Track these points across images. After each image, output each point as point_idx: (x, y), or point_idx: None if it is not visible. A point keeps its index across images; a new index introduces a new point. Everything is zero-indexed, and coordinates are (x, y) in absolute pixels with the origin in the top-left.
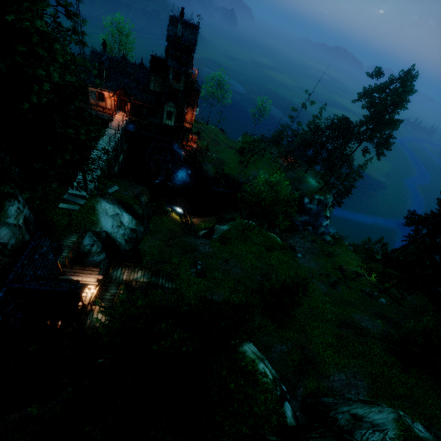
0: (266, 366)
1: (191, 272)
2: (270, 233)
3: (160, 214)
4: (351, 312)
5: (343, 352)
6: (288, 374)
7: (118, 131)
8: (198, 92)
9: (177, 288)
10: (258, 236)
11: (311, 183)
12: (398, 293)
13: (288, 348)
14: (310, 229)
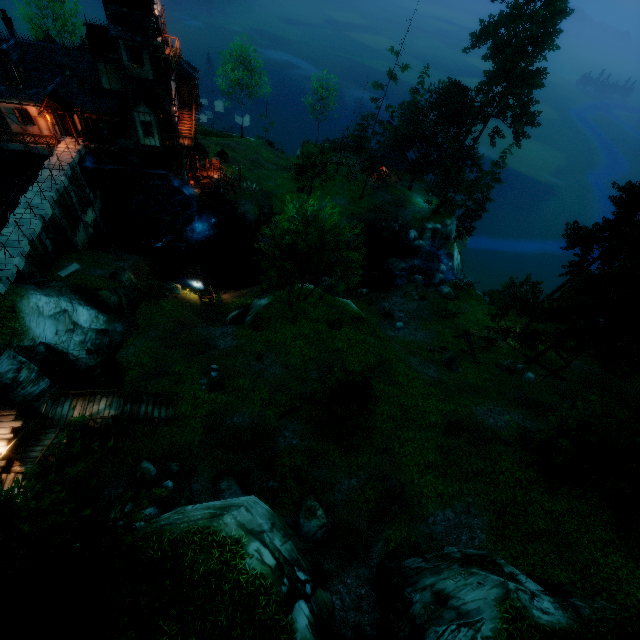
0: (264, 546)
1: (201, 385)
2: (340, 298)
3: (154, 298)
4: (473, 405)
5: (452, 474)
6: (360, 523)
7: (62, 171)
8: (193, 80)
9: (177, 414)
10: (317, 306)
11: (419, 205)
12: (559, 359)
13: (360, 482)
14: (419, 279)
